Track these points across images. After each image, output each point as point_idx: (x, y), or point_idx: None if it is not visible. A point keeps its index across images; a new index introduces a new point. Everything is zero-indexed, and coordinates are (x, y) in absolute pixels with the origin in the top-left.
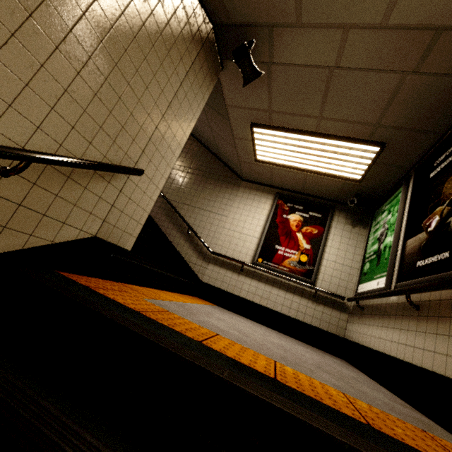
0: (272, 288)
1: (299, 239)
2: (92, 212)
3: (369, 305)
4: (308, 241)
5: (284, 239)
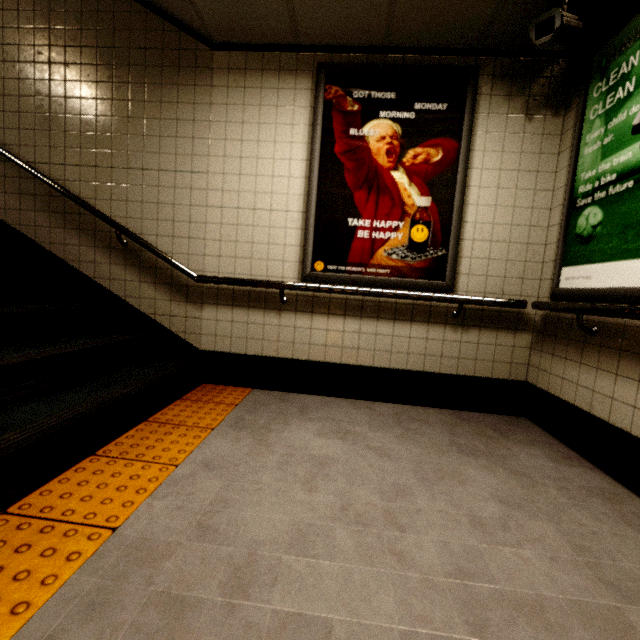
0: (361, 322)
1: (402, 188)
2: None
3: (625, 326)
4: (423, 188)
5: (364, 198)
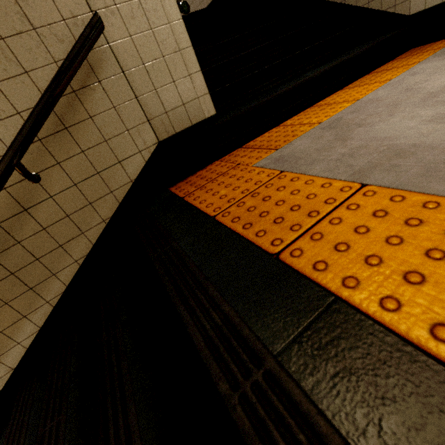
0: None
1: None
2: (128, 128)
3: None
4: None
5: None
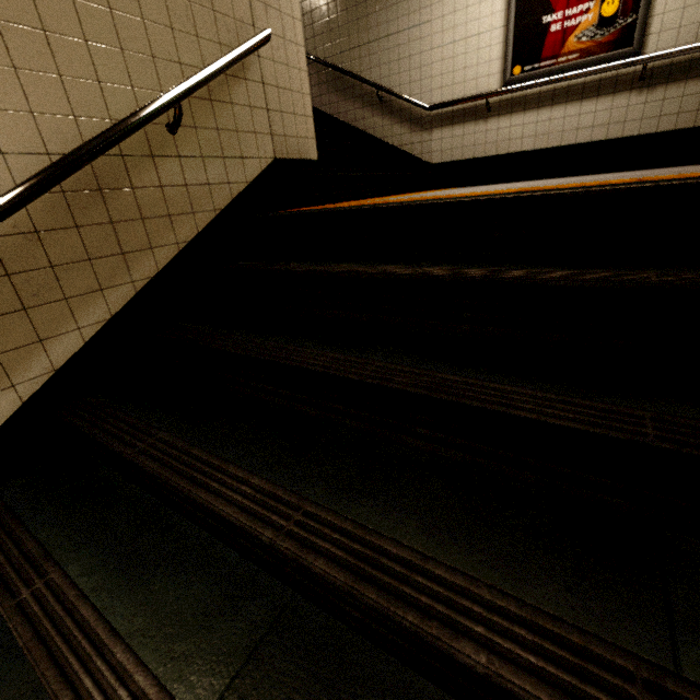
0: (551, 110)
1: None
2: (256, 131)
3: None
4: None
5: None
